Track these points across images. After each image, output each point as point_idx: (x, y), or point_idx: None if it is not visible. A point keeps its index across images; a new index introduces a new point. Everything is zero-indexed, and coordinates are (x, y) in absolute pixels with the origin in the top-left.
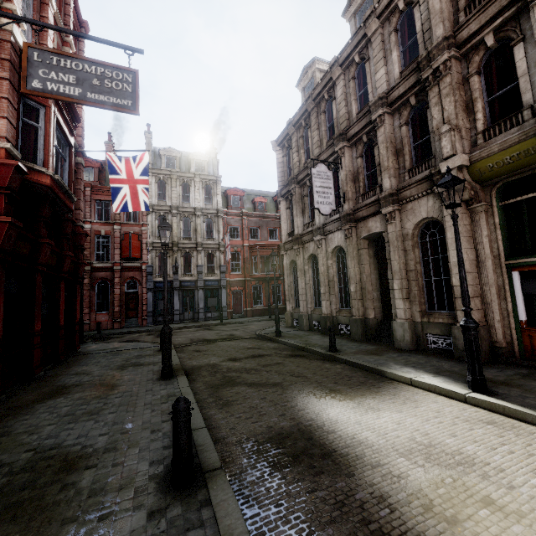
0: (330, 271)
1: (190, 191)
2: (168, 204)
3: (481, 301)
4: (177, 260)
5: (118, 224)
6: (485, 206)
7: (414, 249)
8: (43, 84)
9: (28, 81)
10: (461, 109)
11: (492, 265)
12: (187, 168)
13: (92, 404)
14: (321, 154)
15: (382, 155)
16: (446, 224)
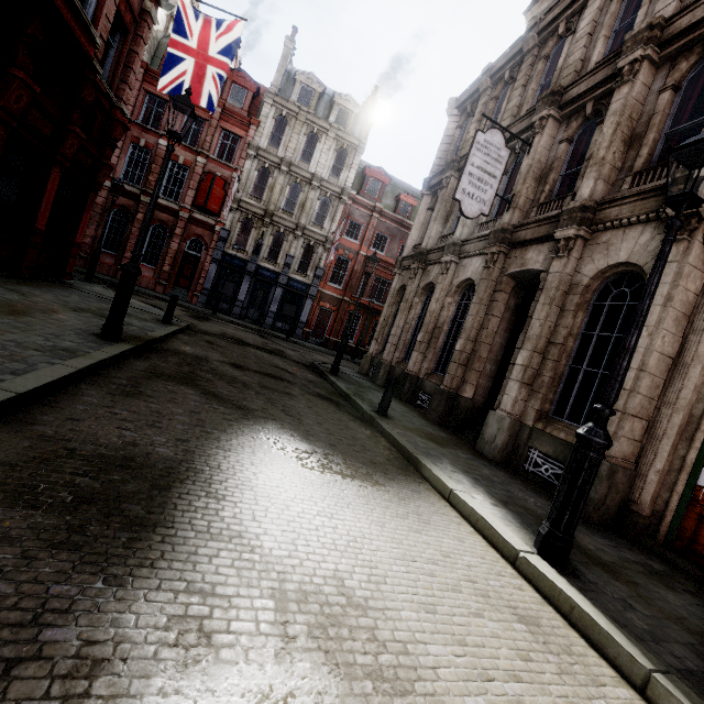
0: (442, 313)
1: (316, 148)
2: (280, 155)
3: (644, 429)
4: (265, 237)
5: (204, 155)
6: None
7: (579, 311)
8: None
9: None
10: None
11: (698, 376)
12: (325, 115)
13: None
14: (509, 127)
15: (603, 136)
16: None
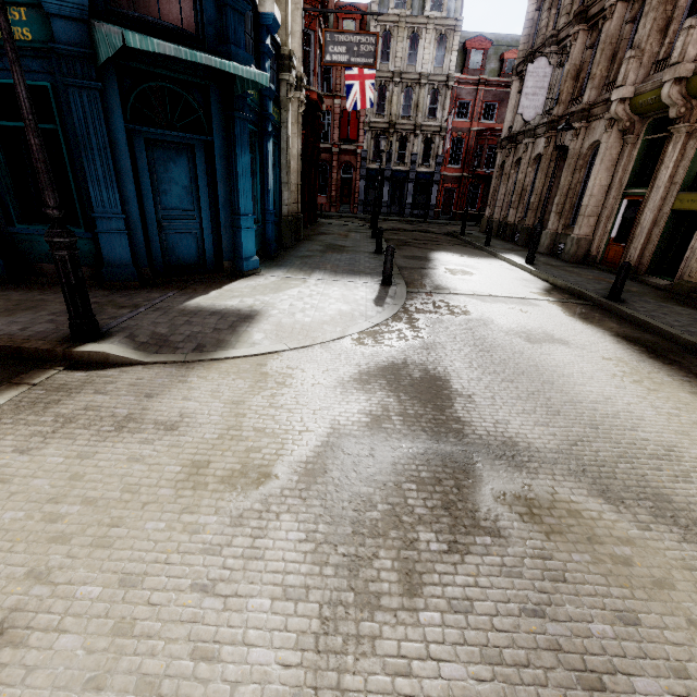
0: (526, 180)
1: (419, 47)
2: (391, 69)
3: (596, 221)
4: (392, 145)
5: (338, 97)
6: (633, 139)
7: (582, 169)
8: (331, 57)
9: (324, 57)
10: (657, 30)
11: (614, 193)
12: (420, 5)
13: (341, 239)
14: (561, 30)
15: (596, 59)
16: (598, 152)
